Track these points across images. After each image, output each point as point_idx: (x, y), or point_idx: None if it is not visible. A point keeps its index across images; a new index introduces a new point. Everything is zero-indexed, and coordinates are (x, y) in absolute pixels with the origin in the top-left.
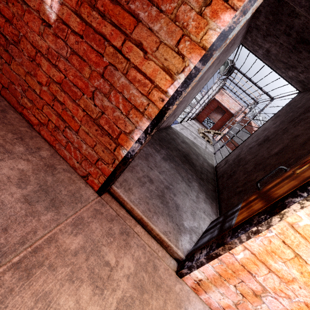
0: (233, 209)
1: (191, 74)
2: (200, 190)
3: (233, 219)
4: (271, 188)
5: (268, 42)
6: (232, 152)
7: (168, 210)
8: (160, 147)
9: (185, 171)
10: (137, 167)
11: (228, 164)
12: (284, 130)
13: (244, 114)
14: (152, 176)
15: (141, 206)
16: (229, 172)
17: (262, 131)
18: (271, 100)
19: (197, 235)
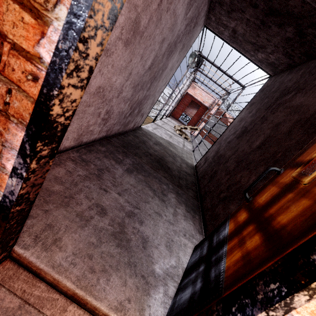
0: (219, 232)
1: (77, 1)
2: (179, 202)
3: (221, 265)
4: (268, 206)
5: (234, 20)
6: (211, 148)
7: (128, 256)
8: (123, 155)
9: (158, 181)
10: (80, 194)
11: (208, 162)
12: (262, 118)
13: (218, 106)
14: (105, 202)
15: (75, 268)
16: (210, 172)
17: (239, 122)
18: (242, 89)
19: (175, 281)
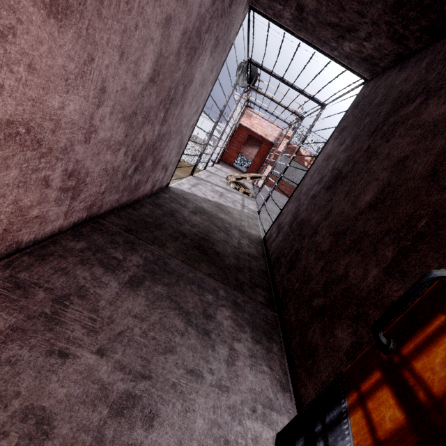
0: (329, 434)
1: None
2: (238, 324)
3: None
4: None
5: None
6: (285, 209)
7: None
8: (125, 249)
9: (196, 288)
10: None
11: (283, 234)
12: (366, 152)
13: (287, 139)
14: (56, 392)
15: None
16: (289, 252)
17: (325, 162)
18: (321, 108)
19: None
